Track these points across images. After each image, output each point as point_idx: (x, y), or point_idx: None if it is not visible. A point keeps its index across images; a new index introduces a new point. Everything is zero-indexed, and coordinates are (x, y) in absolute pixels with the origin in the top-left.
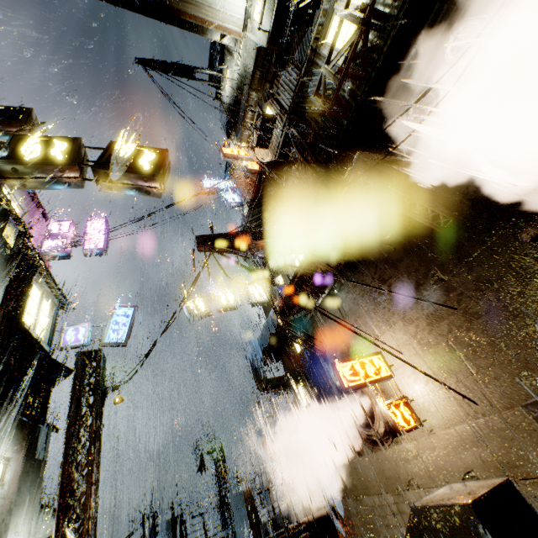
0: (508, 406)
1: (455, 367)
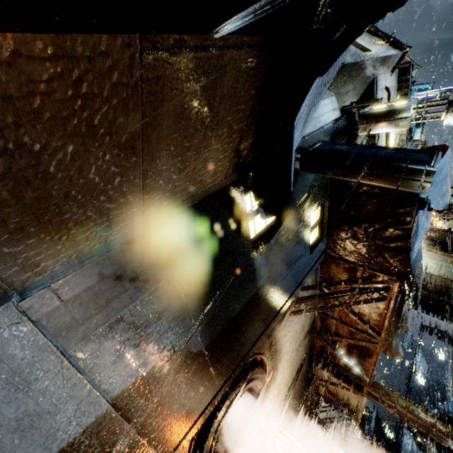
0: None
1: None
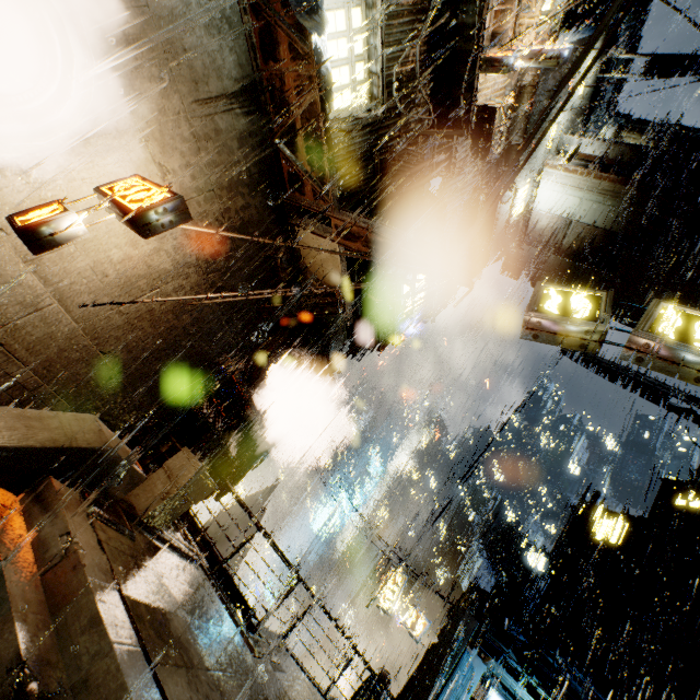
0: (89, 333)
1: (125, 291)
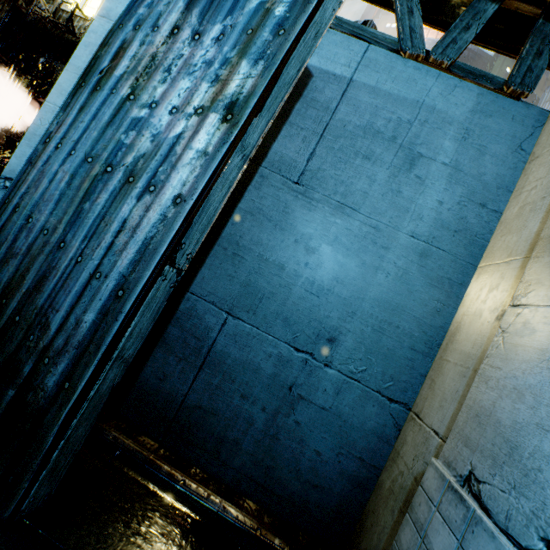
0: None
1: None
